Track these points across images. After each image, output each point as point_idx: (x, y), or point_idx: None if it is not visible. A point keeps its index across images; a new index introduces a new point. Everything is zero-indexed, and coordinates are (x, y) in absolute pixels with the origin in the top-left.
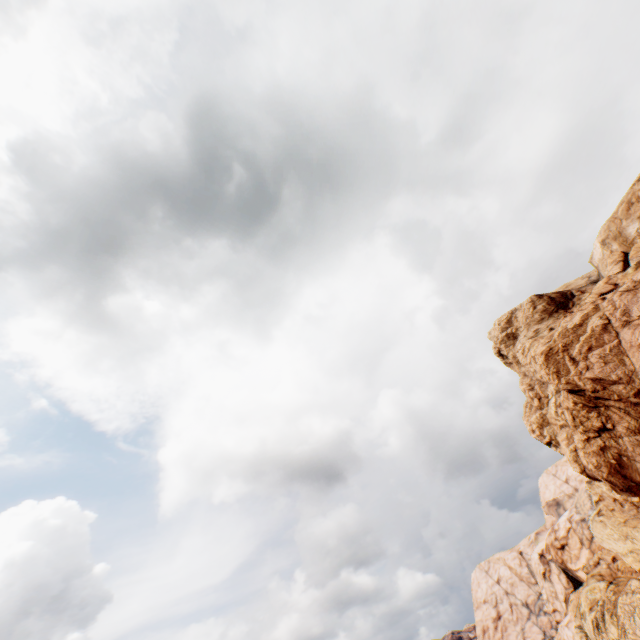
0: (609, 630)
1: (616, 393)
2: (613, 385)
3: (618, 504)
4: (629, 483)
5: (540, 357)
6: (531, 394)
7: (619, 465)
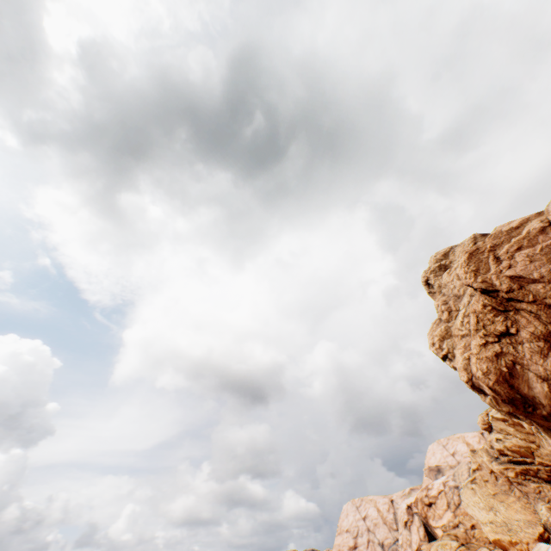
0: None
1: (532, 293)
2: (532, 284)
3: (493, 477)
4: (514, 395)
5: (464, 255)
6: (443, 308)
7: (510, 374)
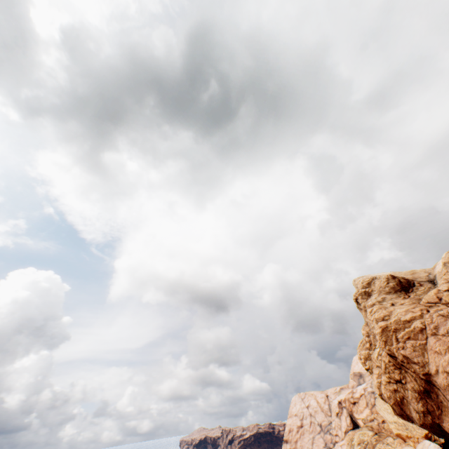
0: None
1: (413, 368)
2: (413, 364)
3: None
4: (402, 412)
5: (379, 329)
6: (366, 339)
7: (401, 402)
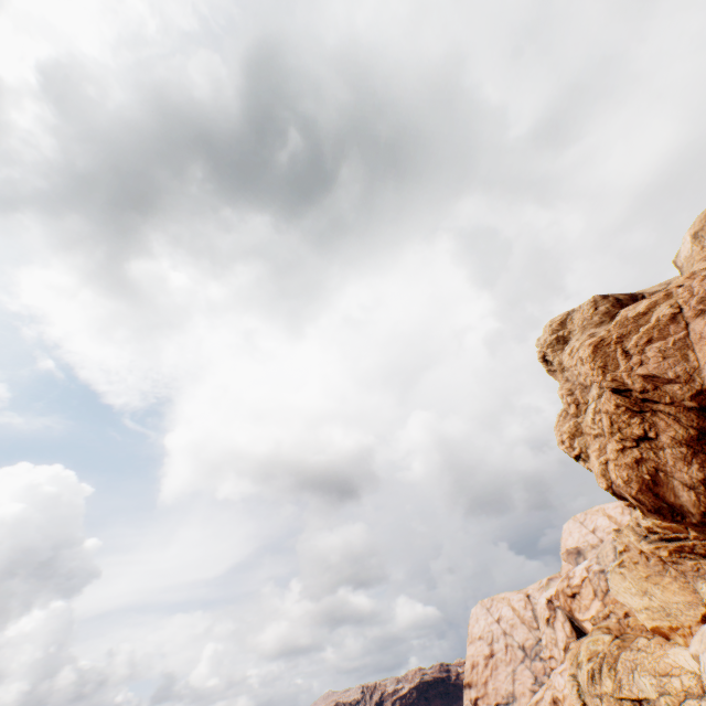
0: (604, 683)
1: (669, 394)
2: (668, 384)
3: (644, 557)
4: (660, 504)
5: (587, 348)
6: (569, 399)
7: (653, 482)
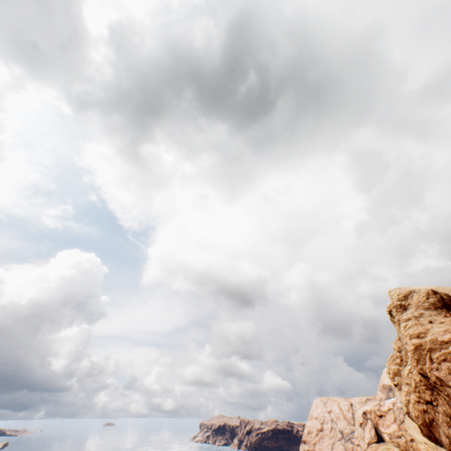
0: None
1: (447, 392)
2: (447, 387)
3: None
4: (431, 435)
5: (411, 346)
6: (397, 354)
7: (430, 424)
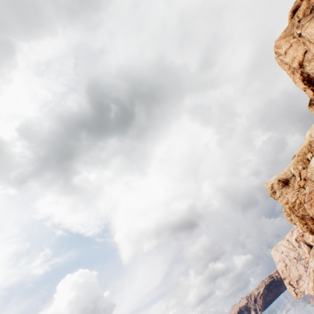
0: None
1: (306, 217)
2: (305, 216)
3: None
4: (313, 233)
5: (287, 209)
6: (286, 213)
7: (311, 230)
